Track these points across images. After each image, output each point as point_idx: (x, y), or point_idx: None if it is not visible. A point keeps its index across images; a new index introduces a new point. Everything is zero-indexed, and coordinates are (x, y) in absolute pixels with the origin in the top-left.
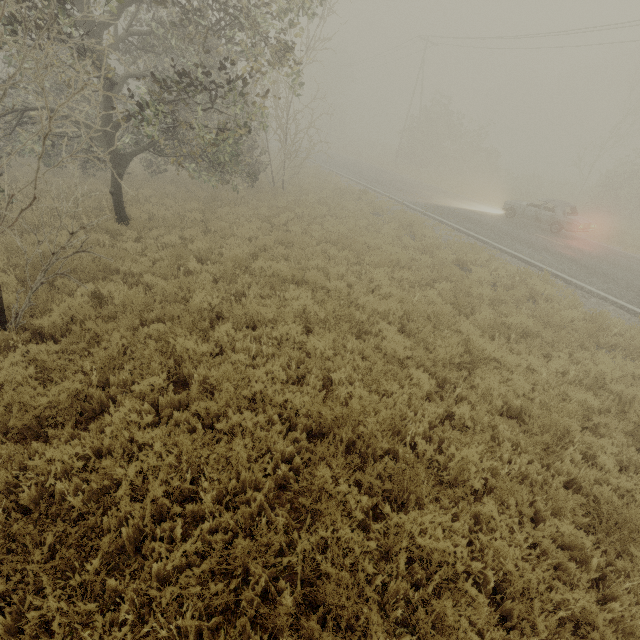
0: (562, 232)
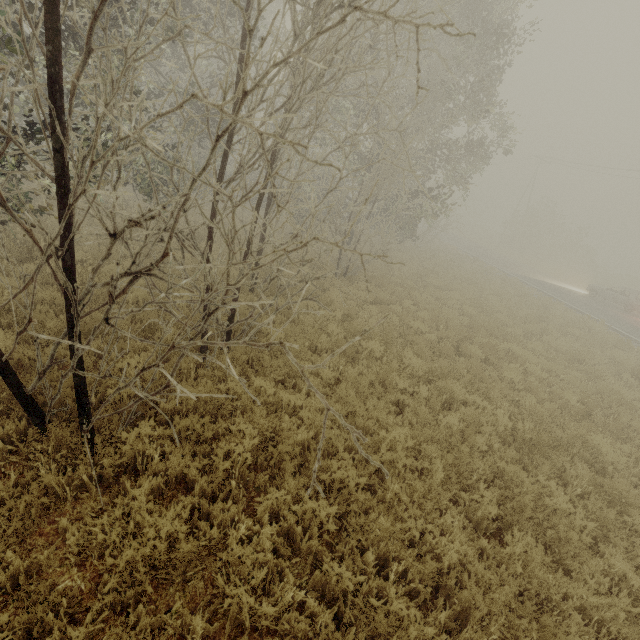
0: (635, 314)
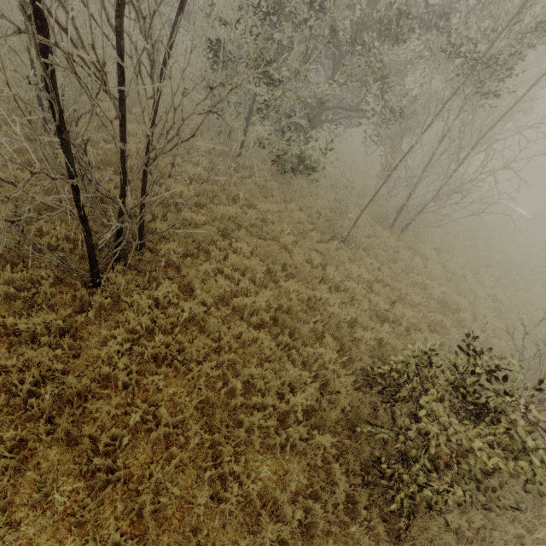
0: None
